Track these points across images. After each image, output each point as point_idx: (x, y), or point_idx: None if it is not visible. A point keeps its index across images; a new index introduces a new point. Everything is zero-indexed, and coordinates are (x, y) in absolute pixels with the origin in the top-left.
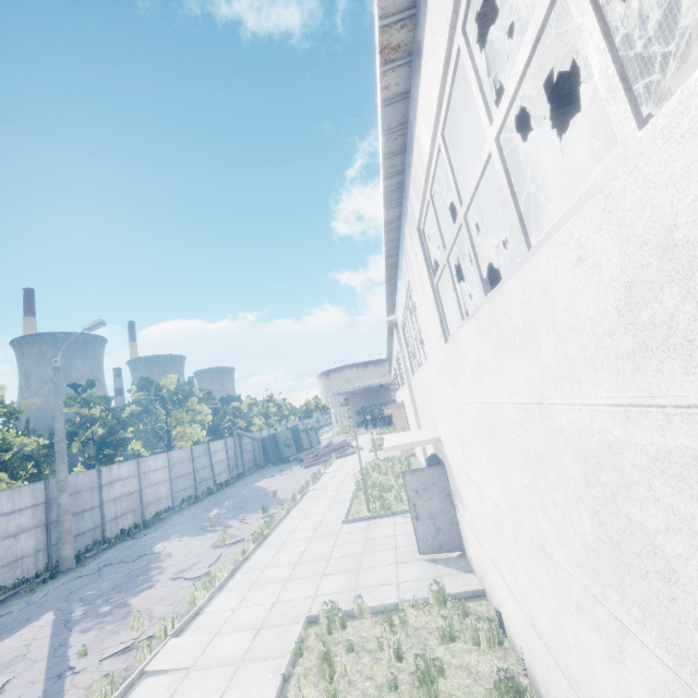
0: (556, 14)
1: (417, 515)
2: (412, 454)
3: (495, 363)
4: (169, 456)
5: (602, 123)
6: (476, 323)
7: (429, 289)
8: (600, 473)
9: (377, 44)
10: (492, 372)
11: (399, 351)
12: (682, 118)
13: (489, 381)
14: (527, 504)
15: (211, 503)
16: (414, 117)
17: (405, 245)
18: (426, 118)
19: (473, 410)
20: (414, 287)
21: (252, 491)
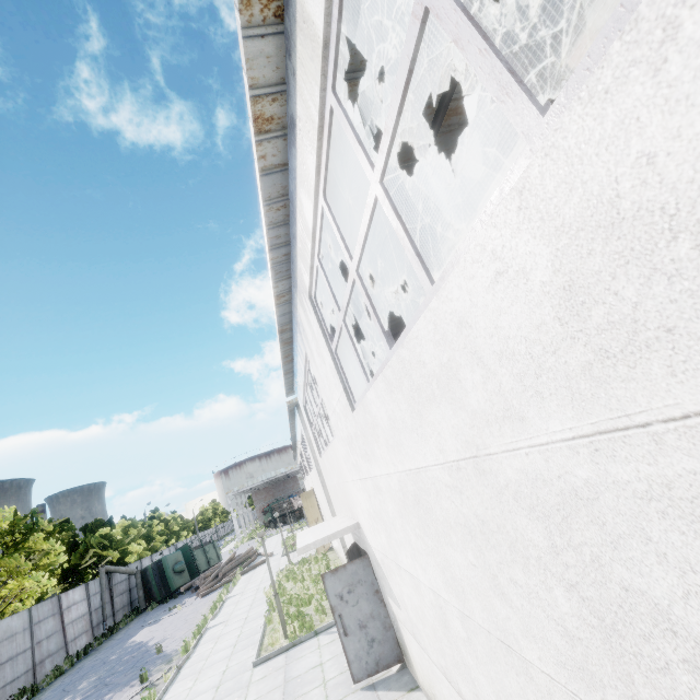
0: (426, 46)
1: (345, 628)
2: (330, 548)
3: (413, 421)
4: None
5: (453, 212)
6: (384, 380)
7: (328, 357)
8: (570, 531)
9: (250, 113)
10: (410, 432)
11: (303, 433)
12: (602, 72)
13: (408, 443)
14: (476, 588)
15: (57, 691)
16: (295, 186)
17: (298, 318)
18: (307, 183)
19: (394, 482)
20: (312, 359)
21: (125, 652)
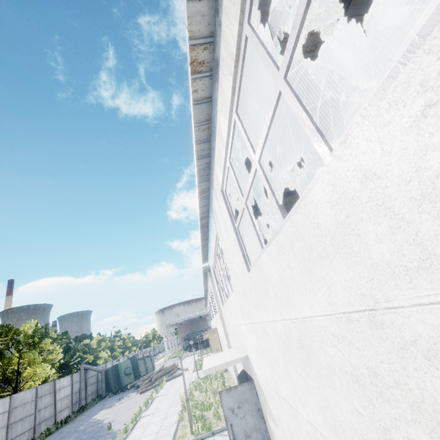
0: None
1: (234, 435)
2: (225, 370)
3: (302, 276)
4: (12, 399)
5: None
6: (277, 244)
7: (232, 232)
8: None
9: (189, 58)
10: (298, 286)
11: (212, 288)
12: None
13: (295, 296)
14: (360, 434)
15: None
16: (216, 112)
17: (213, 208)
18: (224, 105)
19: (279, 327)
20: (221, 235)
21: (89, 425)
